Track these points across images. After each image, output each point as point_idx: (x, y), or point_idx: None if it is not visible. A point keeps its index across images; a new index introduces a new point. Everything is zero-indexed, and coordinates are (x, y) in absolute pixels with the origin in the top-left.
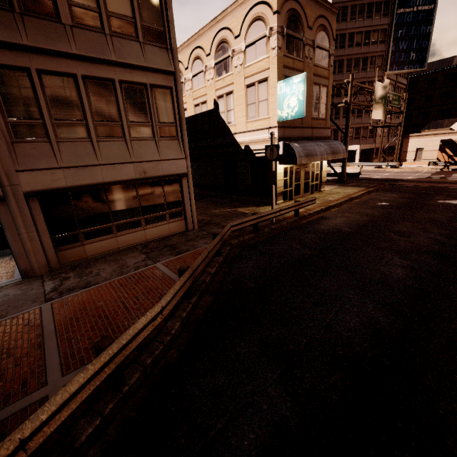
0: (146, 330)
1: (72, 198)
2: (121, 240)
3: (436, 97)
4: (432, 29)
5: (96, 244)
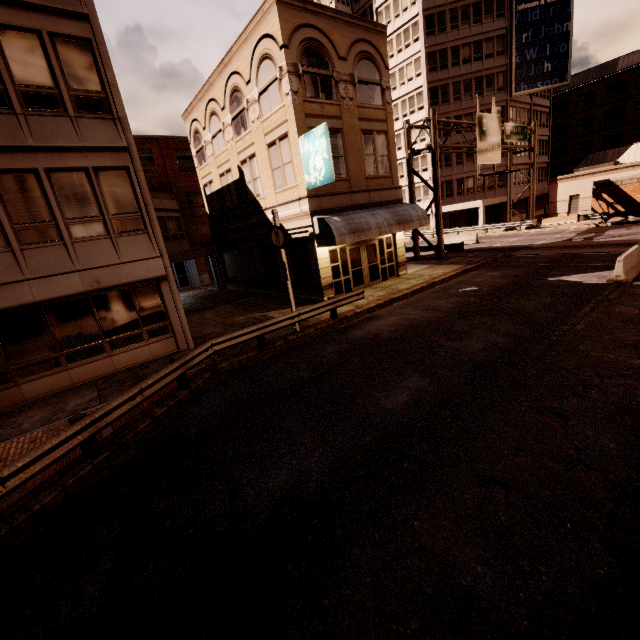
0: None
1: None
2: (75, 374)
3: (598, 118)
4: (571, 26)
5: (38, 382)
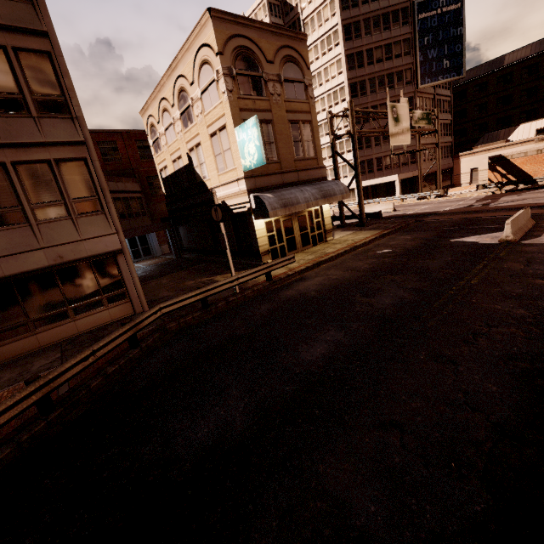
0: None
1: None
2: (43, 338)
3: (491, 104)
4: (464, 30)
5: (9, 346)
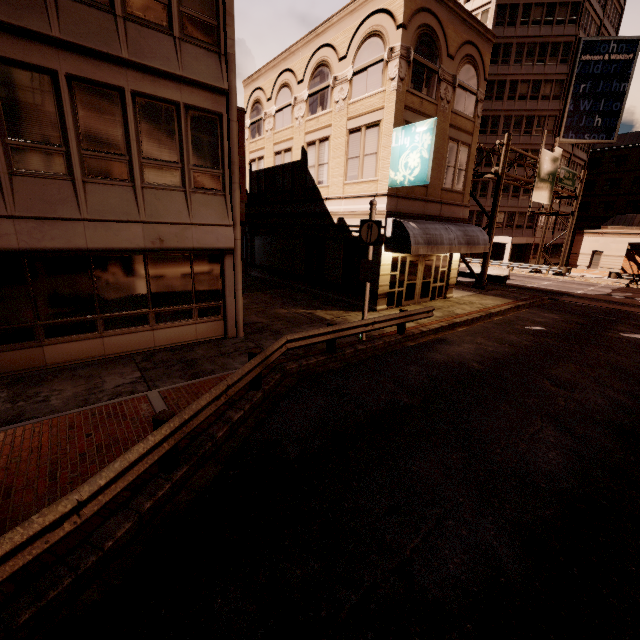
0: (23, 553)
1: (29, 267)
2: (110, 344)
3: (626, 182)
4: (628, 87)
5: (66, 346)
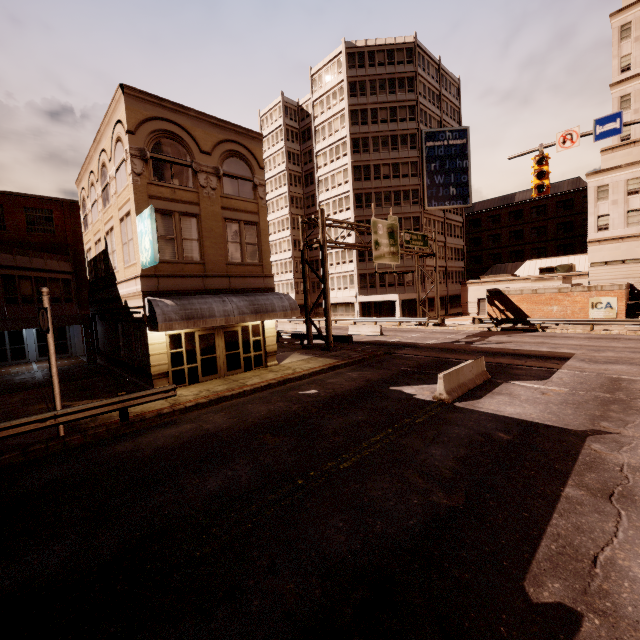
0: None
1: None
2: None
3: (504, 237)
4: (469, 164)
5: None
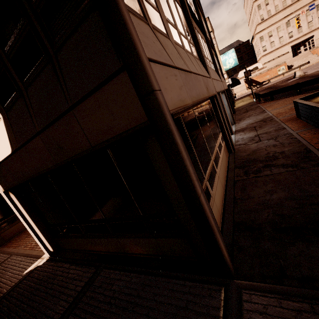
0: None
1: None
2: None
3: None
4: None
5: None
